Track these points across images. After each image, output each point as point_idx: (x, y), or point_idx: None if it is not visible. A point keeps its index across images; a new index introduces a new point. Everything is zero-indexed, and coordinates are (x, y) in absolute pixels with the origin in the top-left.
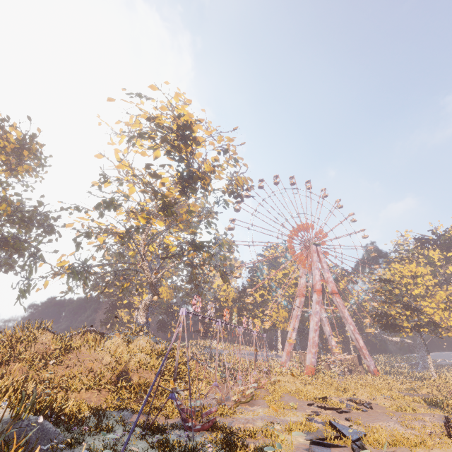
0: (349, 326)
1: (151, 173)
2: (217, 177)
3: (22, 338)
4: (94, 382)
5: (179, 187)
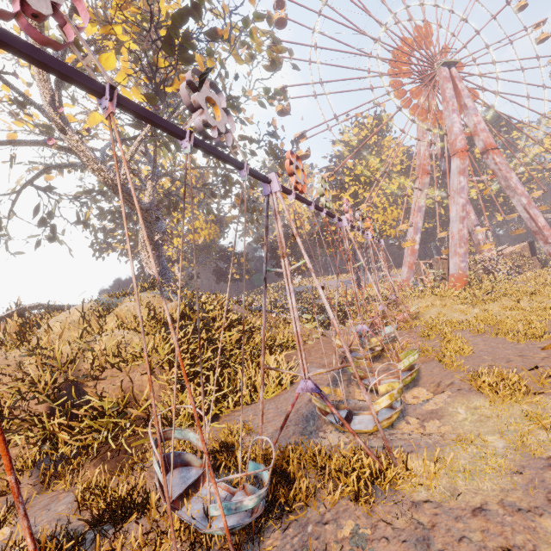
0: (520, 200)
1: None
2: None
3: None
4: None
5: None
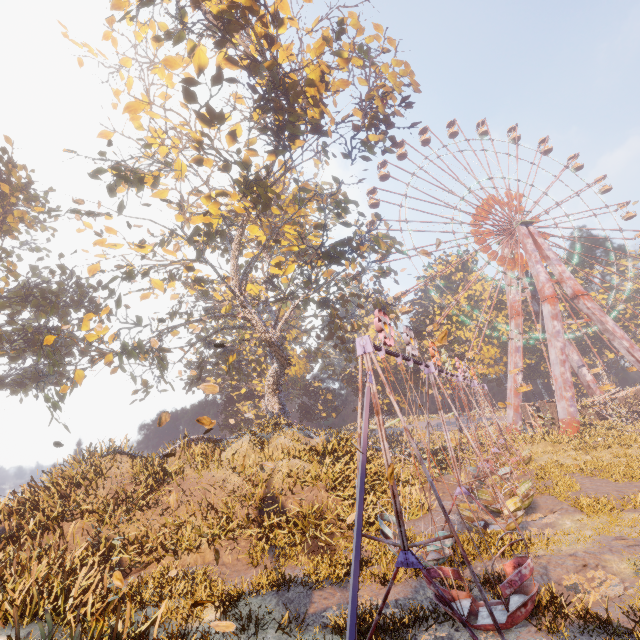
0: (621, 343)
1: (201, 113)
2: (334, 101)
3: (76, 477)
4: (220, 528)
5: (265, 134)
